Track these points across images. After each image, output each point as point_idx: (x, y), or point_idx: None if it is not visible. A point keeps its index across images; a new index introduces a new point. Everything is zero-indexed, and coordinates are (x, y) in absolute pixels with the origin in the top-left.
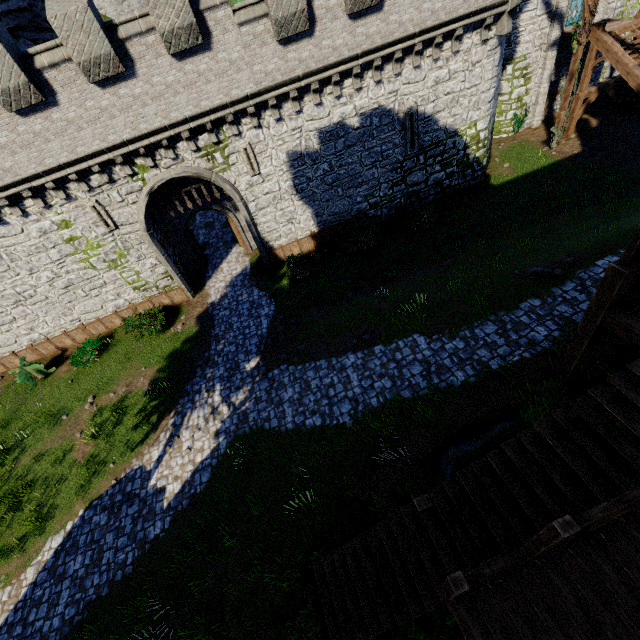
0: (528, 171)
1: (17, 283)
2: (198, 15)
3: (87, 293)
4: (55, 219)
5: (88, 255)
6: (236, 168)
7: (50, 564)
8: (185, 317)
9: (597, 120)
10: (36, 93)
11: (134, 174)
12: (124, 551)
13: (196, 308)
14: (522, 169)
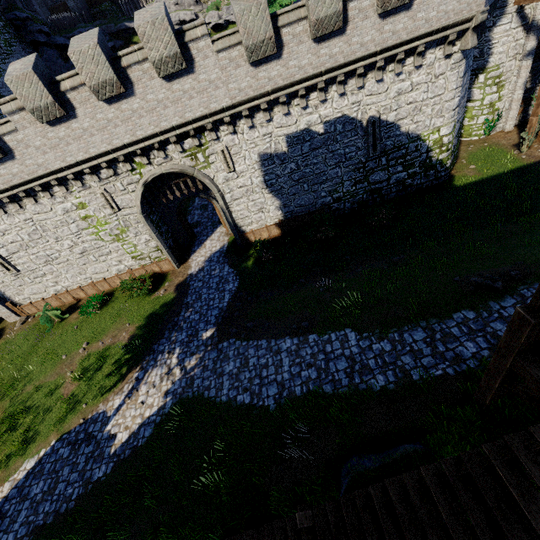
0: (494, 173)
1: (47, 248)
2: (184, 46)
3: (97, 258)
4: (75, 202)
5: (98, 230)
6: (215, 166)
7: (21, 483)
8: (168, 284)
9: None
10: (60, 109)
11: (133, 169)
12: (73, 486)
13: (178, 277)
14: (488, 171)
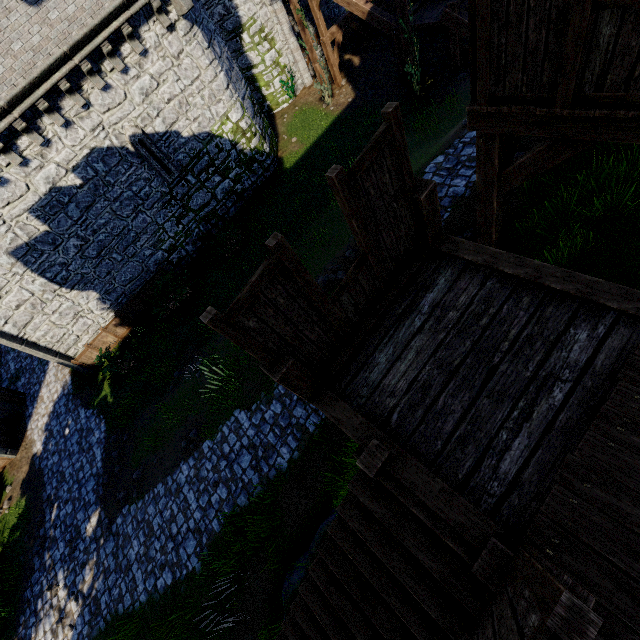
0: (315, 139)
1: None
2: None
3: None
4: None
5: None
6: None
7: None
8: (11, 488)
9: (358, 57)
10: None
11: None
12: None
13: (21, 468)
14: (309, 139)
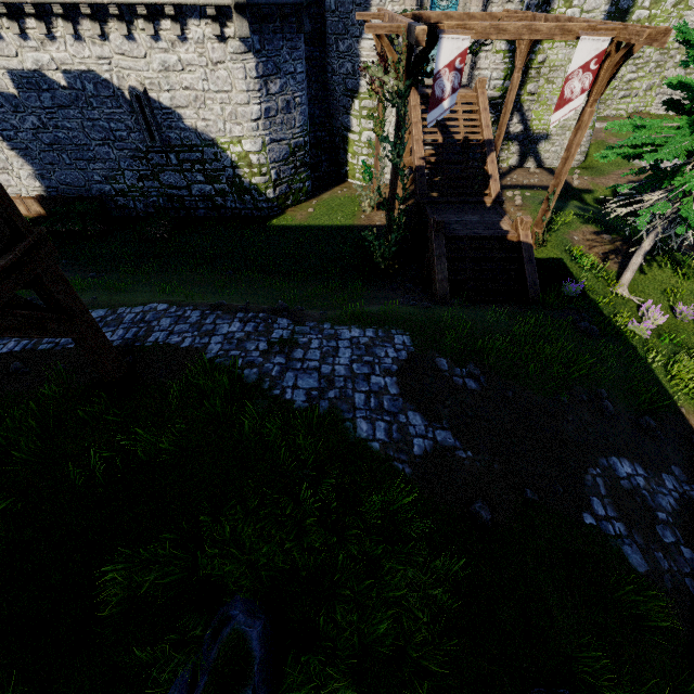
0: (316, 223)
1: None
2: None
3: None
4: None
5: None
6: None
7: None
8: None
9: None
10: None
11: None
12: None
13: None
14: (315, 219)
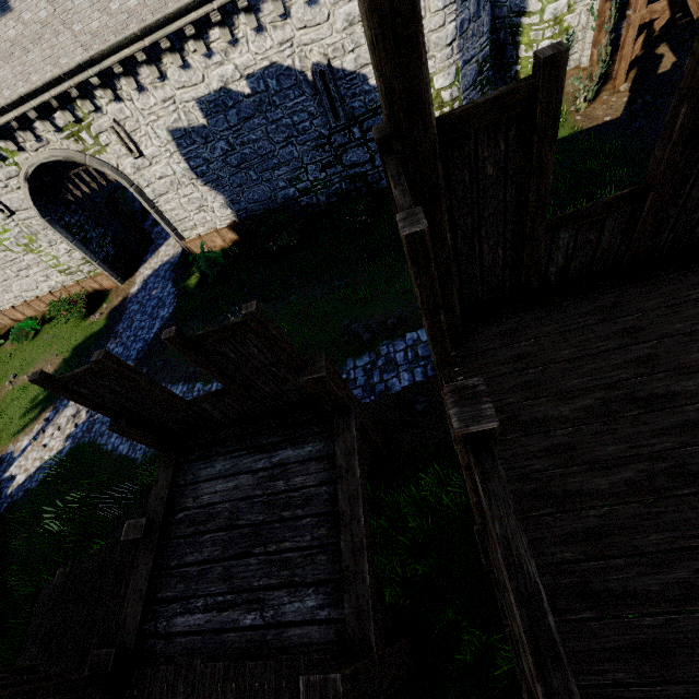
0: None
1: None
2: None
3: (17, 274)
4: None
5: (0, 239)
6: (112, 149)
7: None
8: (107, 306)
9: (675, 57)
10: None
11: (4, 158)
12: None
13: (119, 297)
14: None
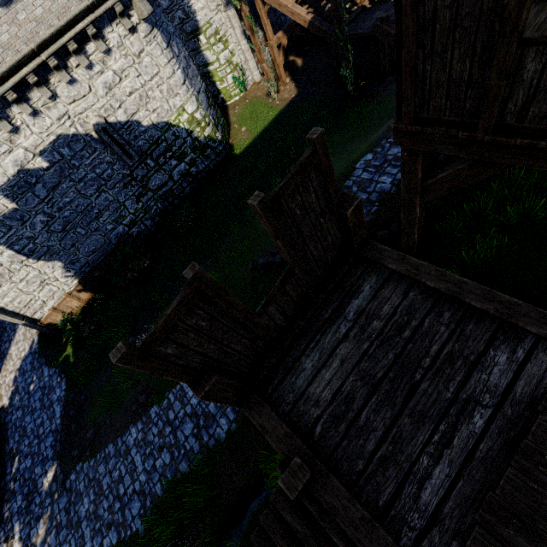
0: (261, 129)
1: None
2: None
3: None
4: None
5: None
6: None
7: None
8: None
9: (301, 58)
10: None
11: None
12: None
13: None
14: (257, 128)
